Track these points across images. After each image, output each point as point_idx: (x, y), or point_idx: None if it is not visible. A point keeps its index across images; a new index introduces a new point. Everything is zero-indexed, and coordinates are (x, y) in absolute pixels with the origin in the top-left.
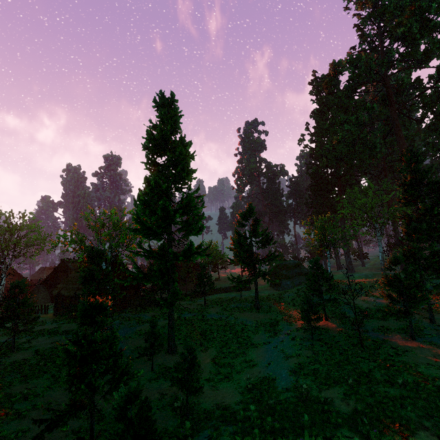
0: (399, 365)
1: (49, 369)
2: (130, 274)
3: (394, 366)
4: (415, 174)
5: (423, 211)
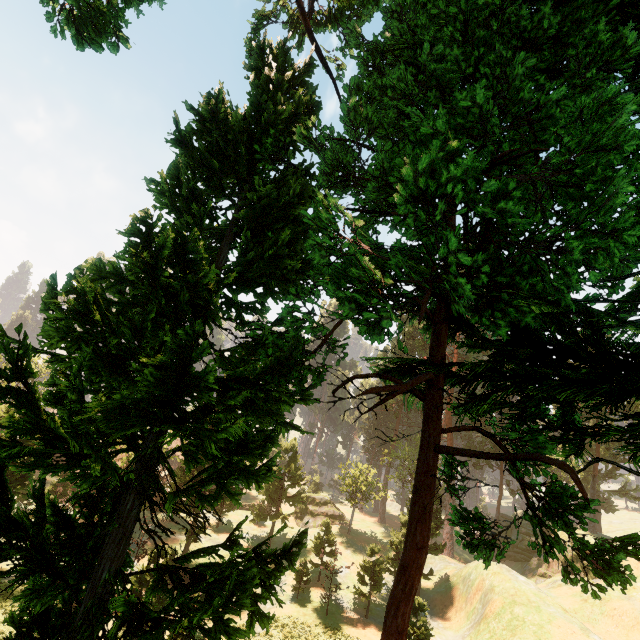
0: (338, 634)
1: None
2: None
3: (335, 634)
4: None
5: None
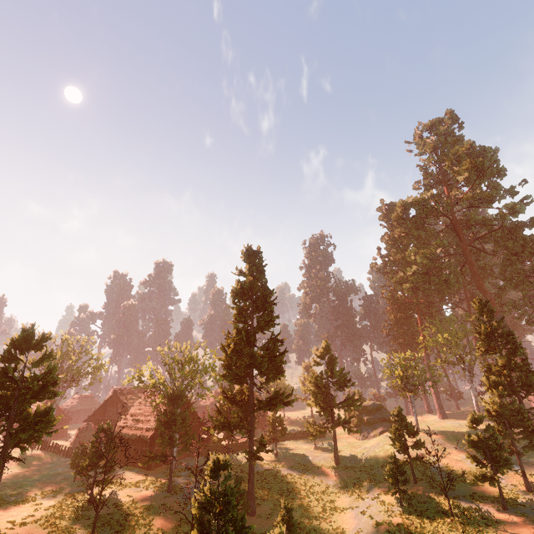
0: None
1: (138, 526)
2: (193, 414)
3: None
4: (489, 323)
5: (501, 363)
